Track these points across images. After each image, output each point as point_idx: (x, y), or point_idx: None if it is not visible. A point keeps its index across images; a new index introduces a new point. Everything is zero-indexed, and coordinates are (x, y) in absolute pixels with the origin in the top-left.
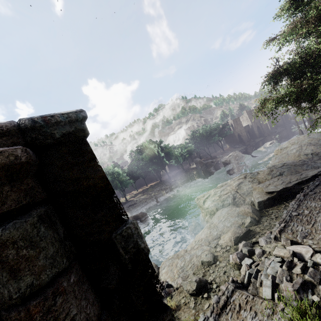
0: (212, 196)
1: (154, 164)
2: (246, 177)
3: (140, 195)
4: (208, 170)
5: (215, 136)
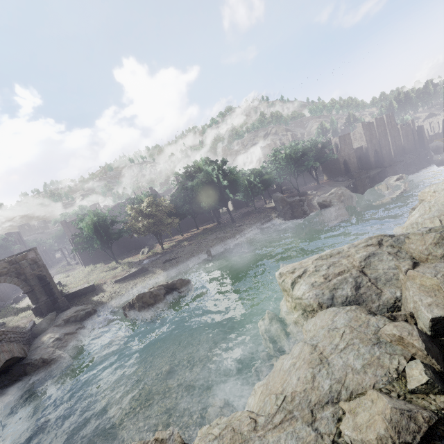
0: (310, 274)
1: (210, 198)
2: (382, 244)
3: (185, 244)
4: (293, 213)
5: (310, 160)
